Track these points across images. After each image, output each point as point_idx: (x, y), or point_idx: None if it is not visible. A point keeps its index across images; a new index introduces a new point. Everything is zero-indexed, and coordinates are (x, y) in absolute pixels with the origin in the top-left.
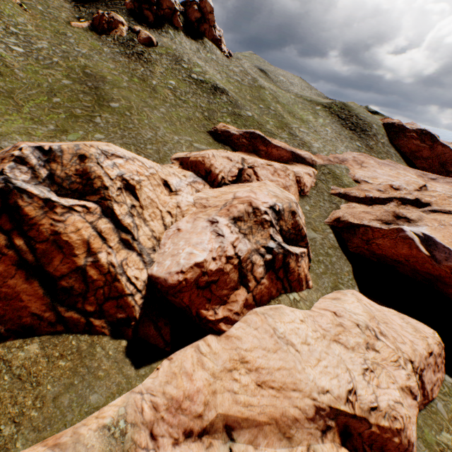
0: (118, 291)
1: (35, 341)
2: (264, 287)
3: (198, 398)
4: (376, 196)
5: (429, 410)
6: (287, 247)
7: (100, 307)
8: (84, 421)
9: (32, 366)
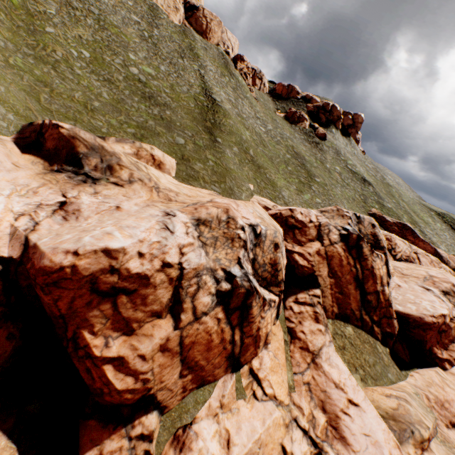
0: (389, 313)
1: (349, 326)
2: None
3: (453, 405)
4: None
5: None
6: None
7: (379, 320)
8: (396, 386)
9: (354, 340)
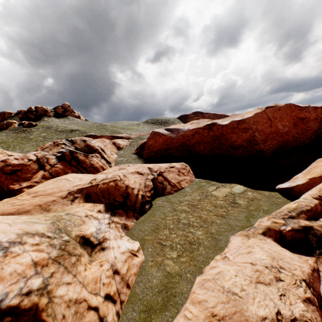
0: None
1: None
2: (59, 169)
3: None
4: None
5: (179, 192)
6: (75, 150)
7: None
8: None
9: None
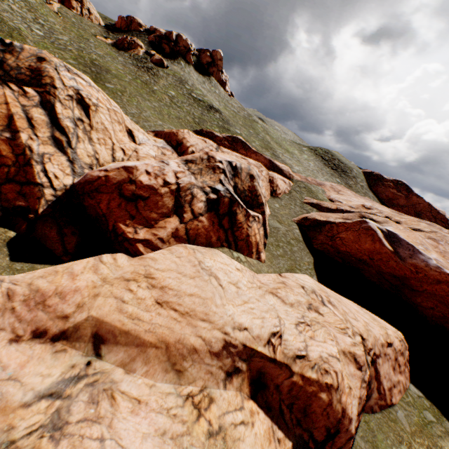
0: (26, 177)
1: None
2: (202, 226)
3: (73, 298)
4: (347, 209)
5: (387, 416)
6: (236, 197)
7: None
8: None
9: None
